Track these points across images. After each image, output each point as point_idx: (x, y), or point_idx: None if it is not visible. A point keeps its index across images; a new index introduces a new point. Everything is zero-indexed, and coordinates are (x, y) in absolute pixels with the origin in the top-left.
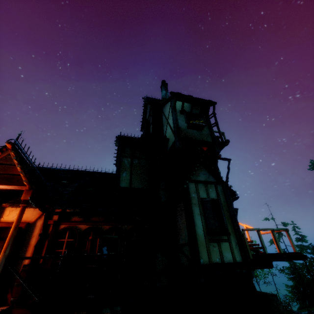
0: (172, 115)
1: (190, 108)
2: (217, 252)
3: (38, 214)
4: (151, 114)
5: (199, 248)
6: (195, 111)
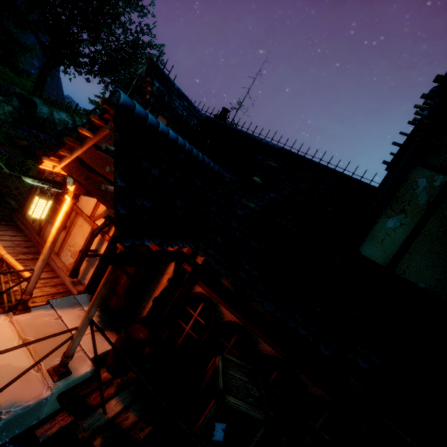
0: None
1: None
2: None
3: None
4: None
5: None
6: None
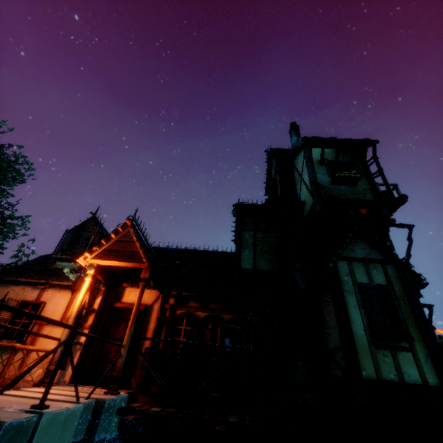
0: (307, 168)
1: (334, 155)
2: (390, 365)
3: (154, 296)
4: (278, 171)
5: (359, 355)
6: (342, 158)
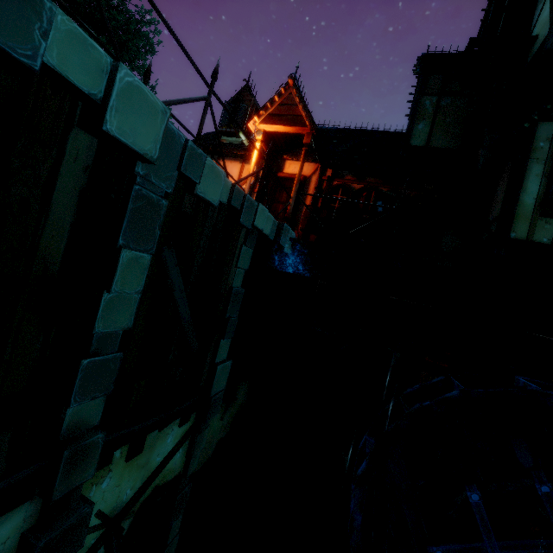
0: None
1: None
2: (549, 231)
3: (312, 169)
4: None
5: (515, 221)
6: None
